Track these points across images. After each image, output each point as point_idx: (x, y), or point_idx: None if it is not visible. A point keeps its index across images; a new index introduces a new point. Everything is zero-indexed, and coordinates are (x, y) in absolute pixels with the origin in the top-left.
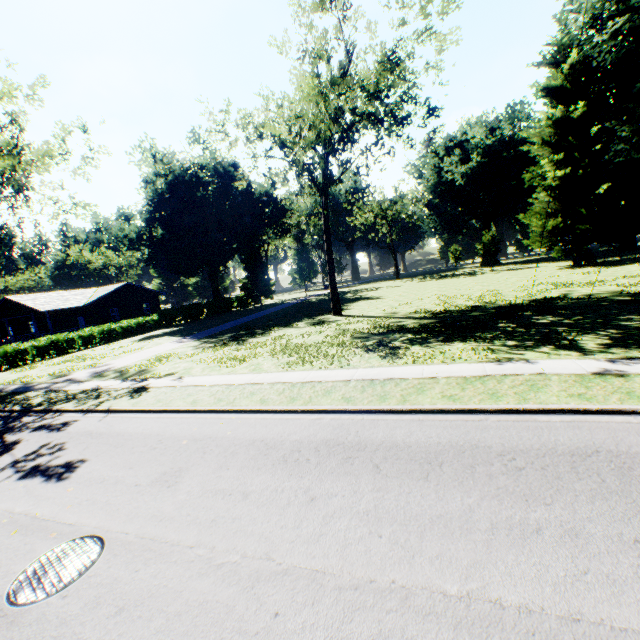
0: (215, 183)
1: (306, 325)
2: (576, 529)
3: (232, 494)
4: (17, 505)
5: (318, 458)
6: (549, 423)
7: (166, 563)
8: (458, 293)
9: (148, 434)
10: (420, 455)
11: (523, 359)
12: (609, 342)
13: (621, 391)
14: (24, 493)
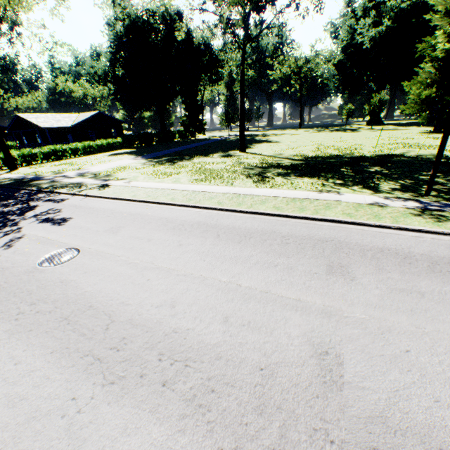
0: (163, 30)
1: (218, 157)
2: (293, 267)
3: (143, 239)
4: (39, 233)
5: (191, 229)
6: (321, 226)
7: (107, 260)
8: (333, 144)
9: (106, 209)
10: (243, 233)
11: (336, 192)
12: (398, 188)
13: (373, 214)
14: (42, 229)
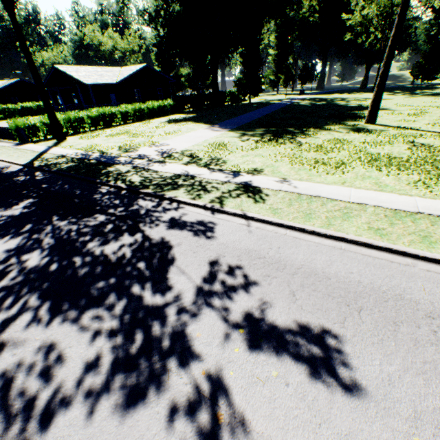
0: None
1: (346, 131)
2: None
3: None
4: None
5: None
6: None
7: None
8: None
9: (378, 290)
10: None
11: None
12: None
13: None
14: (308, 412)
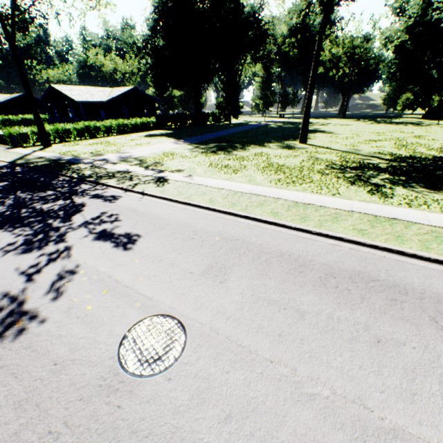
0: None
1: (277, 147)
2: None
3: (286, 309)
4: (99, 265)
5: (359, 291)
6: None
7: (253, 373)
8: (414, 141)
9: (182, 223)
10: None
11: None
12: None
13: None
14: (101, 254)
